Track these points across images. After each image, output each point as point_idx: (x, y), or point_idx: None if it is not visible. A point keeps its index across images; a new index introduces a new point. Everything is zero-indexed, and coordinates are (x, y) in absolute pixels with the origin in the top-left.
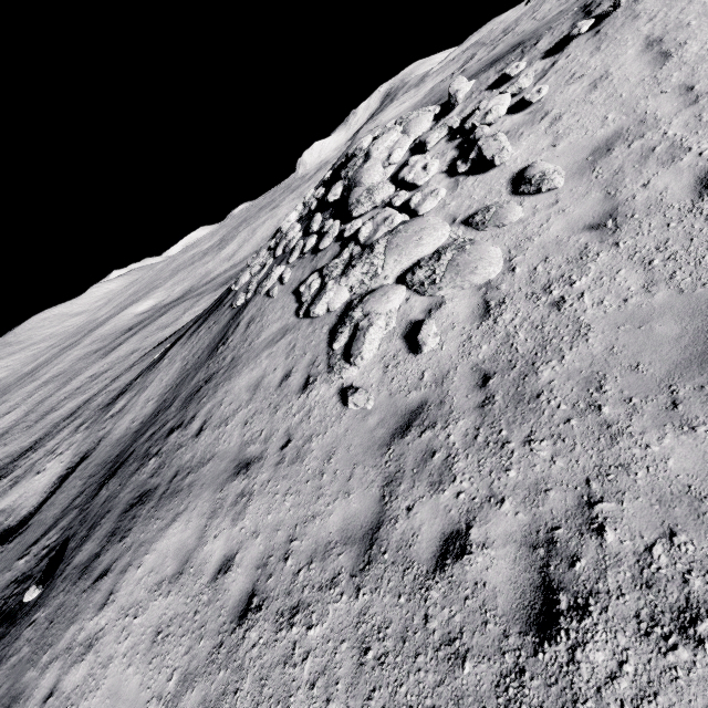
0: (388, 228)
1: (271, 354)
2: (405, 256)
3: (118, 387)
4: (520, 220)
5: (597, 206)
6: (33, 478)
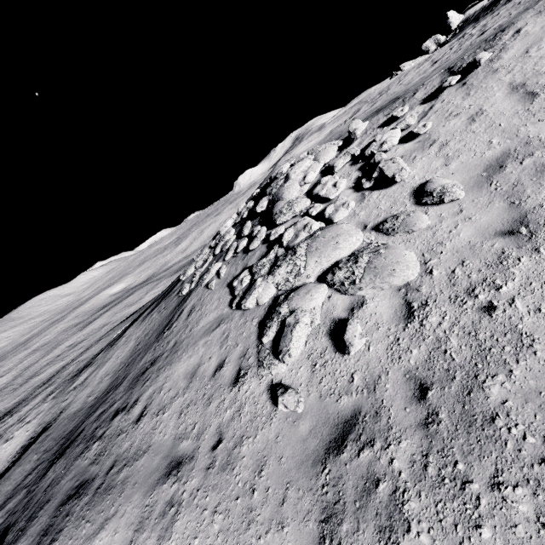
0: (307, 233)
1: (207, 342)
2: (324, 257)
3: (87, 358)
4: (428, 227)
5: (504, 214)
6: (1, 446)
